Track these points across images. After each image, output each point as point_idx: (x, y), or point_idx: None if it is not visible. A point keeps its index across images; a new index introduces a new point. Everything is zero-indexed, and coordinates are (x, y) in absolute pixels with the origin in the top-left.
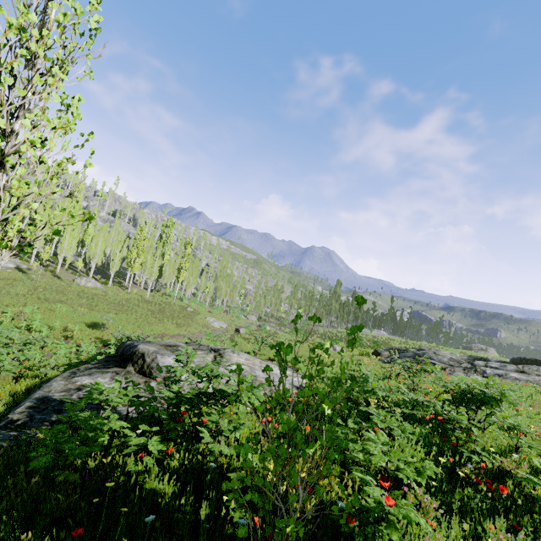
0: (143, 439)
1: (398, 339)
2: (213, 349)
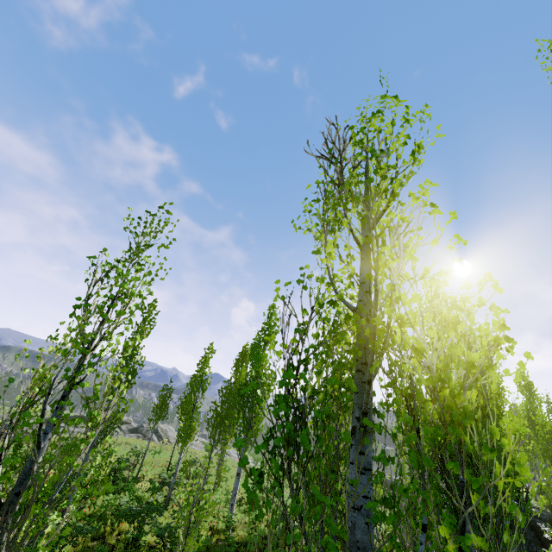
0: None
1: None
2: None
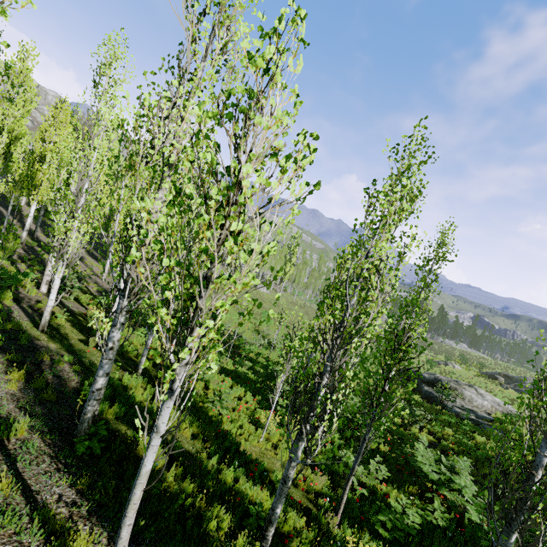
0: None
1: (489, 358)
2: (468, 385)
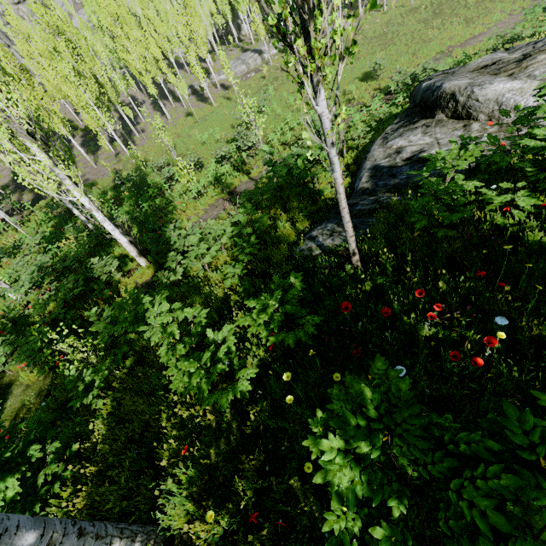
0: (508, 197)
1: None
2: None
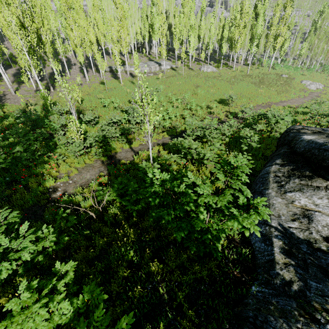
0: None
1: None
2: None
